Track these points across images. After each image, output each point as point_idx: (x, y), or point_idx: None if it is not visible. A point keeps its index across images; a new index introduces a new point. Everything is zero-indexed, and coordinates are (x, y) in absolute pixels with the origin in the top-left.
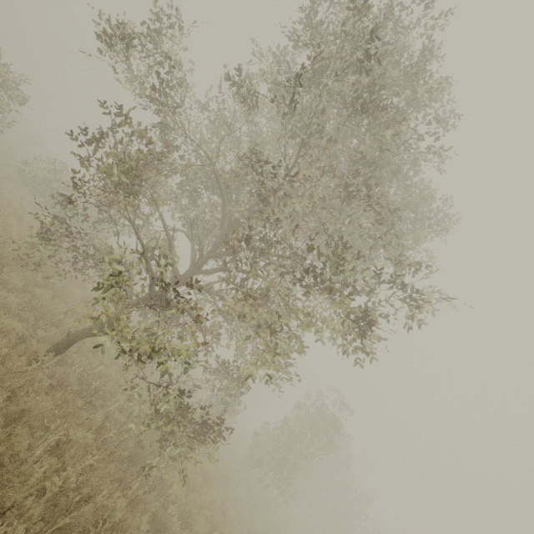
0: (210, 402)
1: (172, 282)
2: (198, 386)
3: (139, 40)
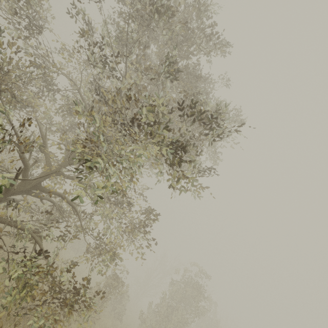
0: (98, 288)
1: (45, 172)
2: (73, 263)
3: (13, 1)
